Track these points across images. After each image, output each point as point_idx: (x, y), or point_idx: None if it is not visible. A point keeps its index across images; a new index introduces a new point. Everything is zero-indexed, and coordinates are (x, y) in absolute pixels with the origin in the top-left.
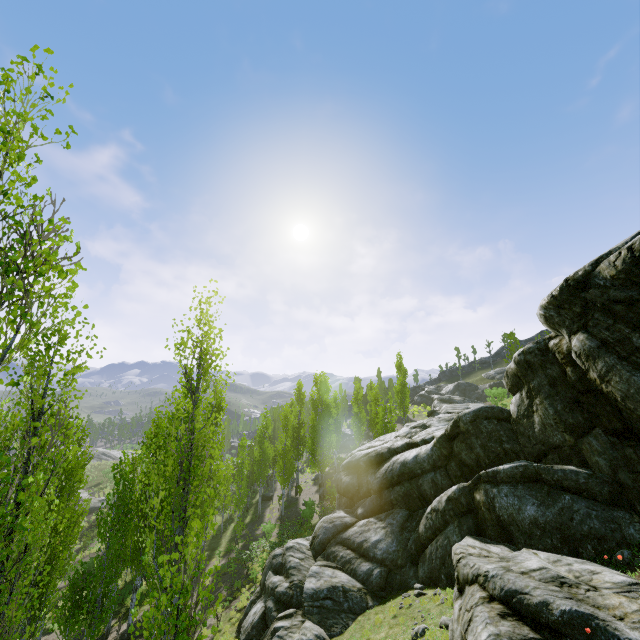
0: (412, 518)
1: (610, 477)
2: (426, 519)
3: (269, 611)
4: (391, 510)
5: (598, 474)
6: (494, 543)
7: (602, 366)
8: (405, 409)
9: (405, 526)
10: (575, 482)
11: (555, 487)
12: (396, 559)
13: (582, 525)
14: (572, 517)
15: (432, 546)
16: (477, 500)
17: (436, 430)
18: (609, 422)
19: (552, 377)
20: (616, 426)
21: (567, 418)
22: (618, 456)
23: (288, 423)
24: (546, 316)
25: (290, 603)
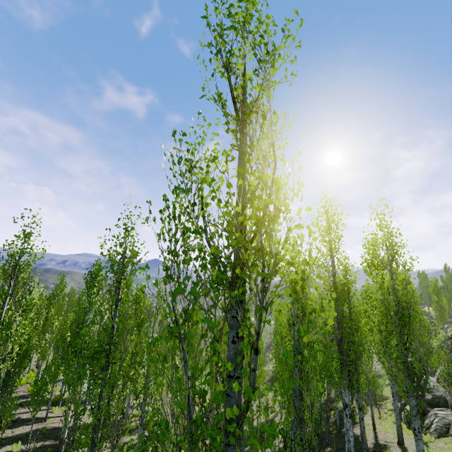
0: None
1: None
2: None
3: (424, 406)
4: None
5: None
6: None
7: None
8: None
9: None
10: None
11: None
12: None
13: None
14: None
15: None
16: None
17: None
18: None
19: None
20: None
21: None
22: None
23: None
24: None
25: (437, 405)
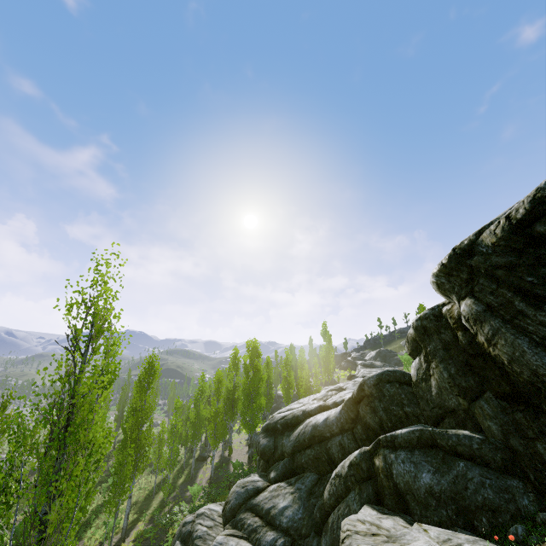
0: (320, 482)
1: (502, 443)
2: (330, 485)
3: None
4: (302, 474)
5: (491, 439)
6: (391, 513)
7: (488, 329)
8: (329, 373)
9: (313, 491)
10: (469, 448)
11: (450, 453)
12: (301, 528)
13: (476, 495)
14: (466, 486)
15: (334, 514)
16: (376, 466)
17: (348, 393)
18: (499, 386)
19: (446, 341)
20: (505, 390)
21: (460, 382)
22: (509, 421)
23: (221, 386)
24: (438, 283)
25: None
